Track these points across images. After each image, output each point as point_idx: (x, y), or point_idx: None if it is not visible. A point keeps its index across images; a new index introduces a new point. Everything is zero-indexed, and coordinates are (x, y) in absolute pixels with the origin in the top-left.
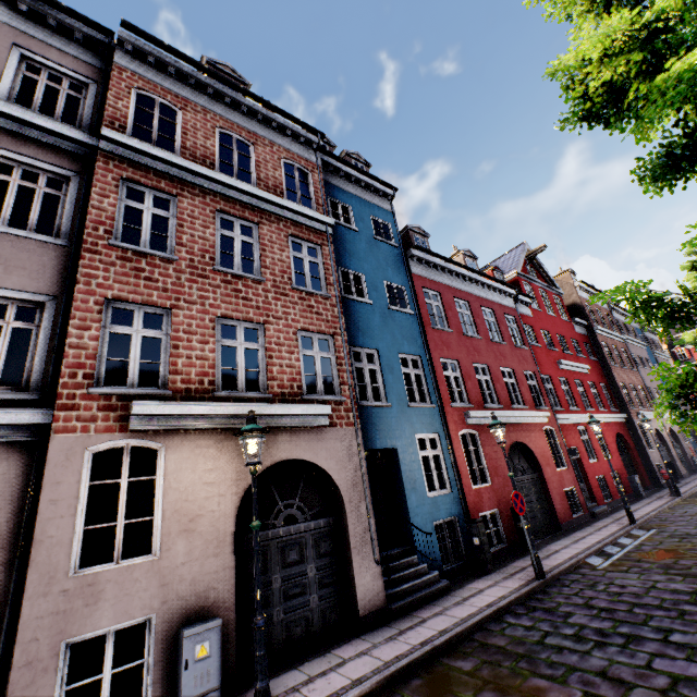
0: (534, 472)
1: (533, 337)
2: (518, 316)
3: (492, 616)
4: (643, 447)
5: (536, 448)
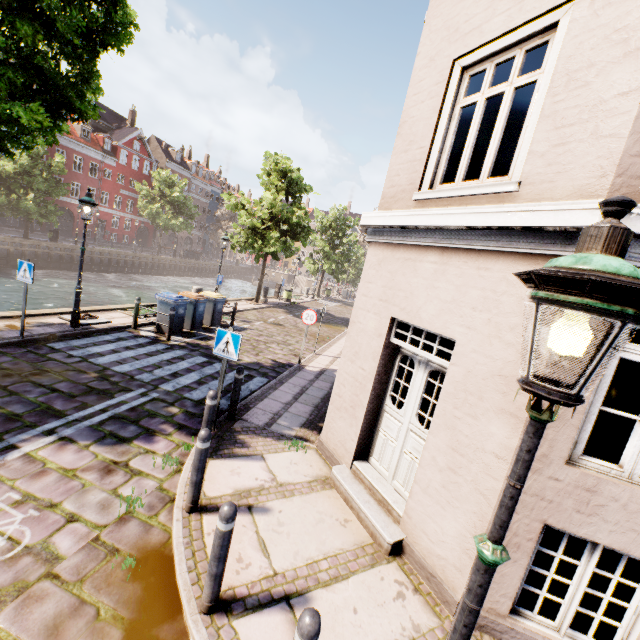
0: (72, 219)
1: (111, 175)
2: (101, 165)
3: (7, 230)
4: (156, 235)
5: (76, 213)
